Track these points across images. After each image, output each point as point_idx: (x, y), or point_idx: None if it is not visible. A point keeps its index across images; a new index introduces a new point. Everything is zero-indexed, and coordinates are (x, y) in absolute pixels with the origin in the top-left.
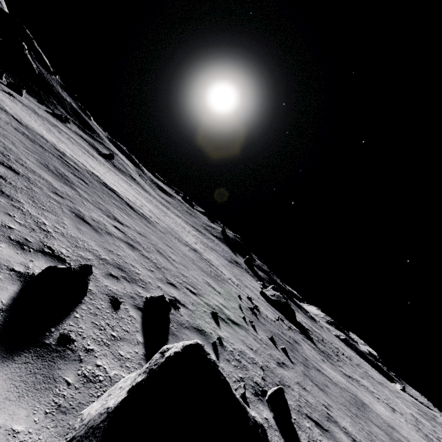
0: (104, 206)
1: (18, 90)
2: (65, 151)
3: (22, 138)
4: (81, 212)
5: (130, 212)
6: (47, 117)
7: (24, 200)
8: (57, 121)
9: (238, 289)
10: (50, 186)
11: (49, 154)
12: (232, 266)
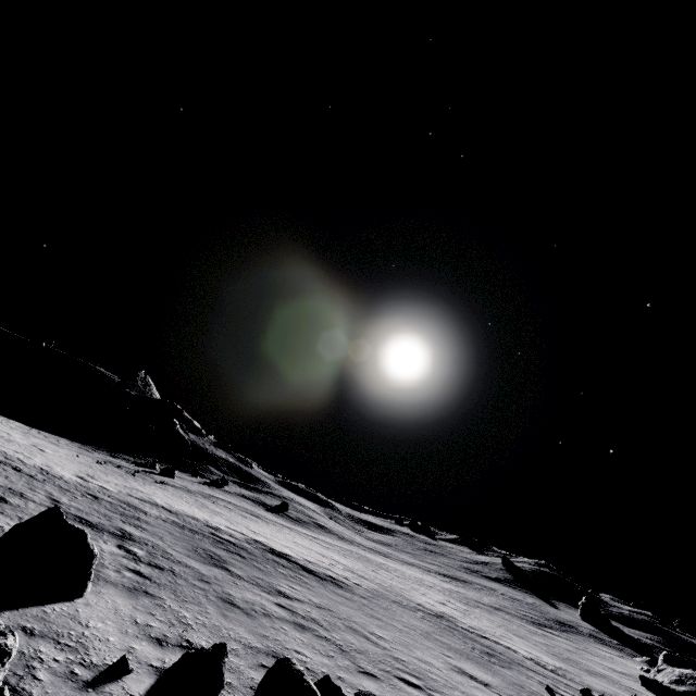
0: (265, 580)
1: (171, 473)
2: (220, 524)
3: (171, 528)
4: (230, 595)
5: (306, 579)
6: (202, 489)
7: (167, 596)
8: (213, 489)
9: (554, 677)
10: (196, 574)
11: (199, 535)
12: (549, 634)
